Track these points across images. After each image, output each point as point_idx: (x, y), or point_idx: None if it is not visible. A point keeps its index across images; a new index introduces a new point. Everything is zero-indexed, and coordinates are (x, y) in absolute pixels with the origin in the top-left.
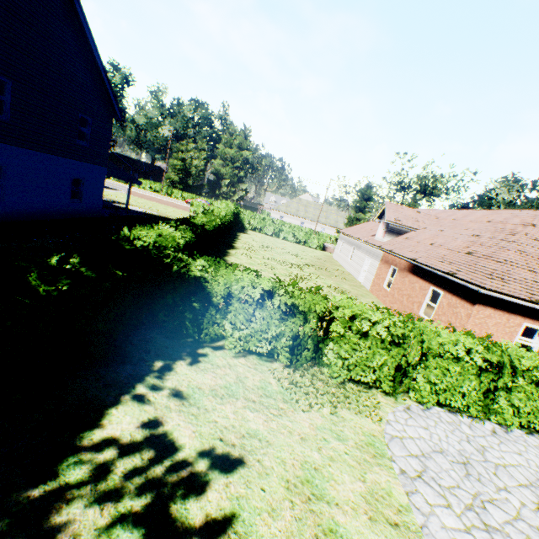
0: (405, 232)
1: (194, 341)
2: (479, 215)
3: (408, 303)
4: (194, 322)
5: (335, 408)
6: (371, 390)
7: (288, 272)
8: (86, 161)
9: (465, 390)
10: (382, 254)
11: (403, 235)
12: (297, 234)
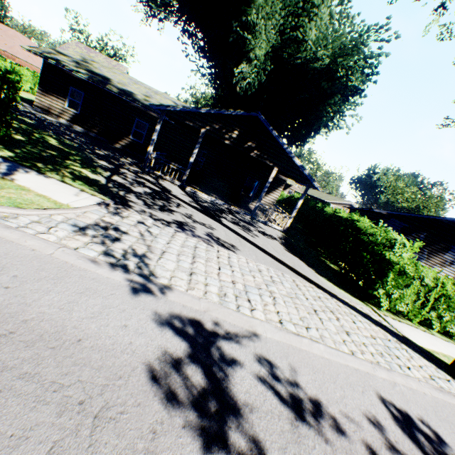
0: None
1: None
2: None
3: None
4: None
5: None
6: None
7: None
8: None
9: None
10: None
11: None
12: None
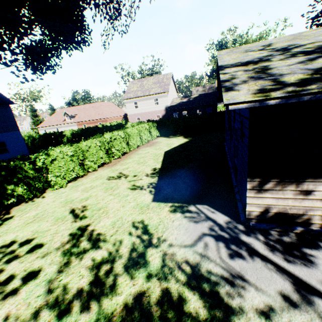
0: (75, 116)
1: None
2: (89, 106)
3: None
4: None
5: None
6: None
7: None
8: None
9: None
10: (77, 124)
11: (76, 117)
12: None
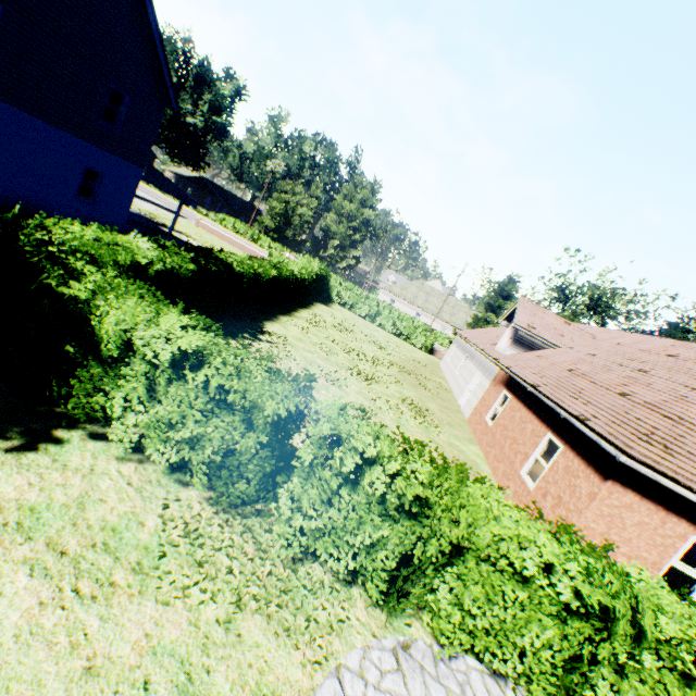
0: (540, 347)
1: (67, 414)
2: (659, 344)
3: (509, 451)
4: (60, 379)
5: (240, 609)
6: (352, 587)
7: (351, 364)
8: (111, 151)
9: (527, 644)
10: (497, 371)
11: (536, 351)
12: (399, 323)
